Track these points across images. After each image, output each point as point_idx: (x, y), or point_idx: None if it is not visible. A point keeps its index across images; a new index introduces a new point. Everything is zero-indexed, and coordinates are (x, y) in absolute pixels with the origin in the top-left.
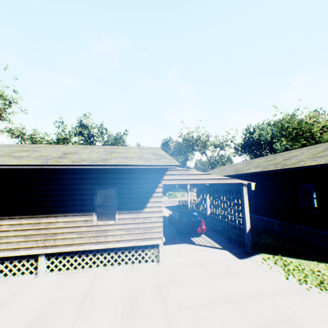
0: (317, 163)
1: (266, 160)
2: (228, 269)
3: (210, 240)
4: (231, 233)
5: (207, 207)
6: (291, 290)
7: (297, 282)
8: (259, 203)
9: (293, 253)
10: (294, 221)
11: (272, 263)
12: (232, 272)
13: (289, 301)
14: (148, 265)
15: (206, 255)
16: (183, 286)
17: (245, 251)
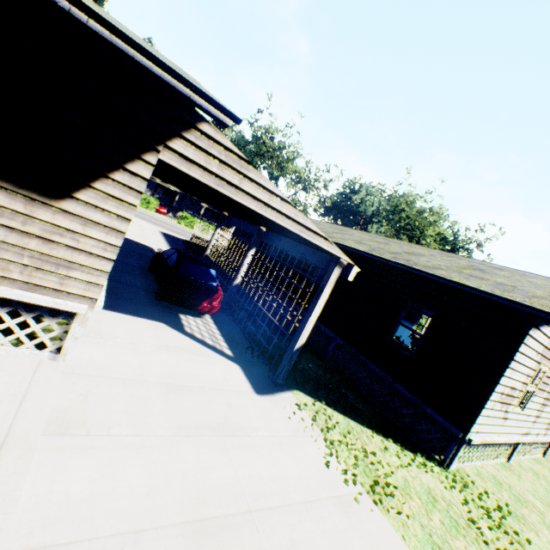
0: (476, 287)
1: (373, 239)
2: (226, 417)
3: (217, 332)
4: (260, 331)
5: (241, 270)
6: (330, 500)
7: (342, 475)
8: (327, 302)
9: (343, 404)
10: (365, 352)
11: (310, 419)
12: (232, 428)
13: (323, 533)
14: (21, 354)
15: (194, 366)
16: (87, 452)
17: (273, 378)
